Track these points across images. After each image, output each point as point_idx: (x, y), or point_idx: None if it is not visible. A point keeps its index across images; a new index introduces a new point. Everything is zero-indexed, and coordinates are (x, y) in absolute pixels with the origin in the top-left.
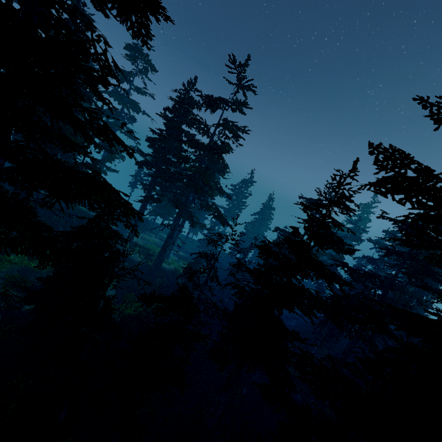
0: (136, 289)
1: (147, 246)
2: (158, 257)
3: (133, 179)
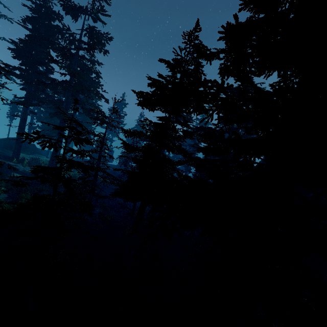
0: (33, 192)
1: (38, 162)
2: (50, 163)
3: (9, 110)
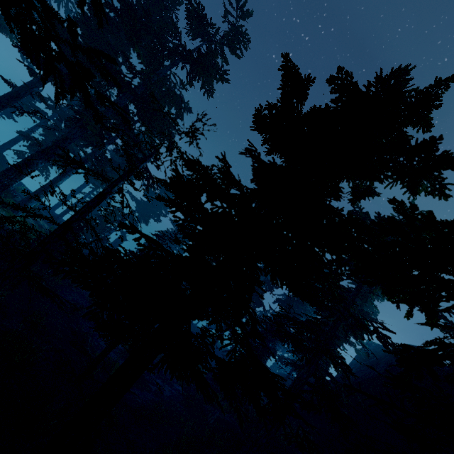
0: None
1: None
2: None
3: None
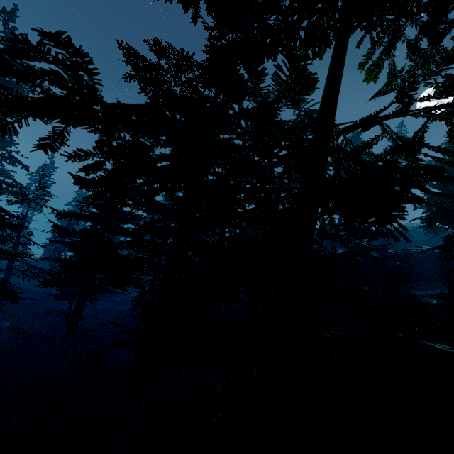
0: None
1: None
2: None
3: None
